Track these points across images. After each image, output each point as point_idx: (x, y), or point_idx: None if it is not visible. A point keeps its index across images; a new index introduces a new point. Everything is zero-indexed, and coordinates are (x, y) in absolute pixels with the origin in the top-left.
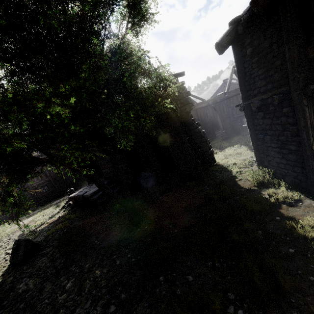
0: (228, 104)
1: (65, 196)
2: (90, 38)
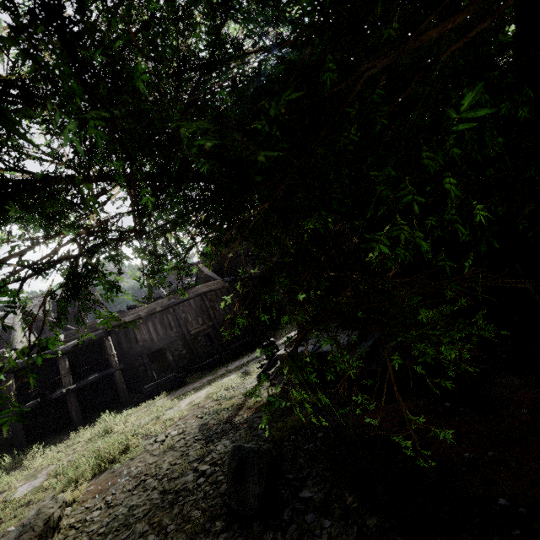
0: None
1: (247, 354)
2: None
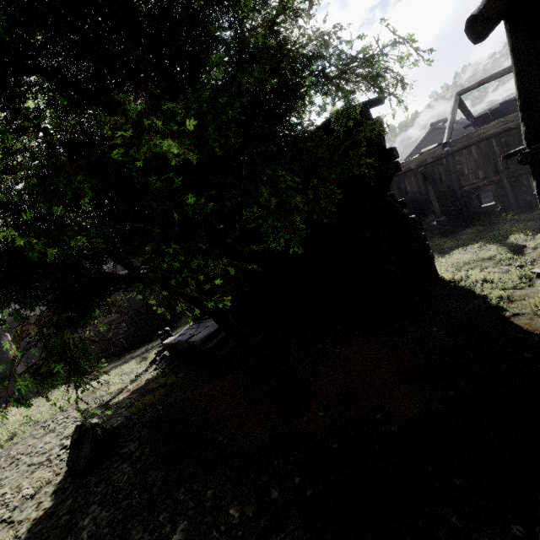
0: (450, 166)
1: (156, 340)
2: (219, 3)
